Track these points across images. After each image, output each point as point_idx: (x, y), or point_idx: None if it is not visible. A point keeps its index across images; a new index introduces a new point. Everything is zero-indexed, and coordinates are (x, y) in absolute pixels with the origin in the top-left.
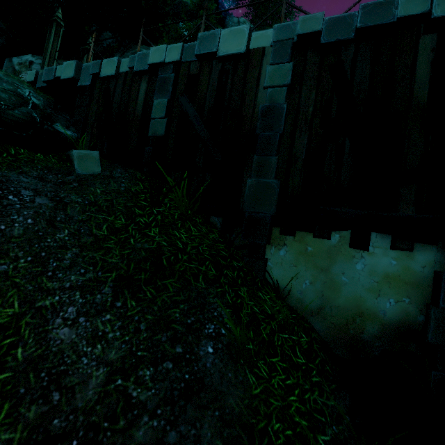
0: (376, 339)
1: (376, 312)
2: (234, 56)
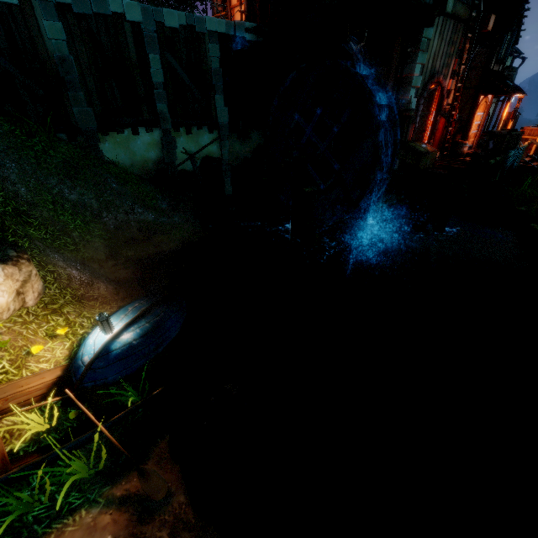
0: (153, 168)
1: (150, 158)
2: (8, 3)
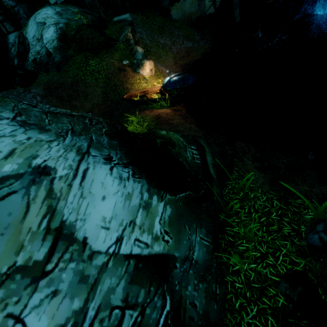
0: (194, 17)
1: (192, 12)
2: None
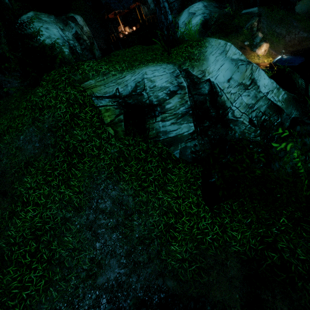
0: None
1: None
2: None
